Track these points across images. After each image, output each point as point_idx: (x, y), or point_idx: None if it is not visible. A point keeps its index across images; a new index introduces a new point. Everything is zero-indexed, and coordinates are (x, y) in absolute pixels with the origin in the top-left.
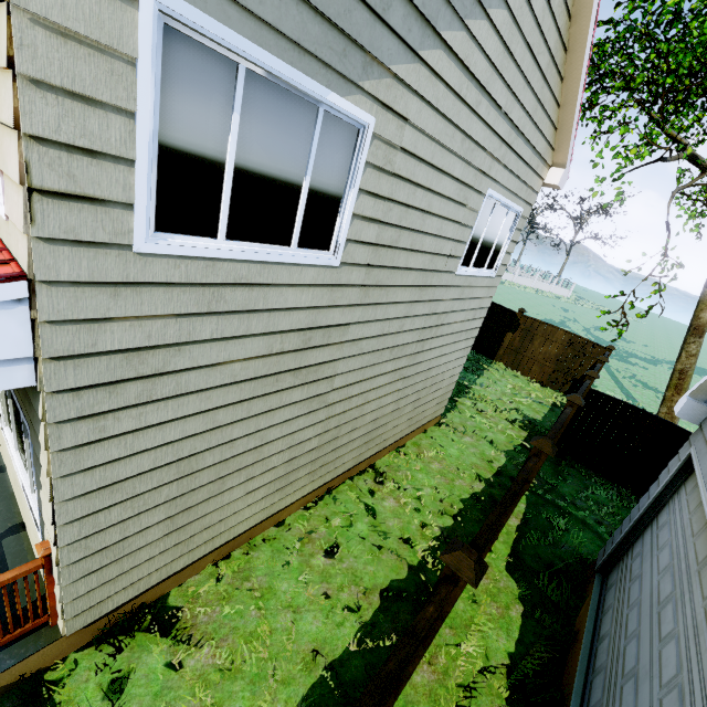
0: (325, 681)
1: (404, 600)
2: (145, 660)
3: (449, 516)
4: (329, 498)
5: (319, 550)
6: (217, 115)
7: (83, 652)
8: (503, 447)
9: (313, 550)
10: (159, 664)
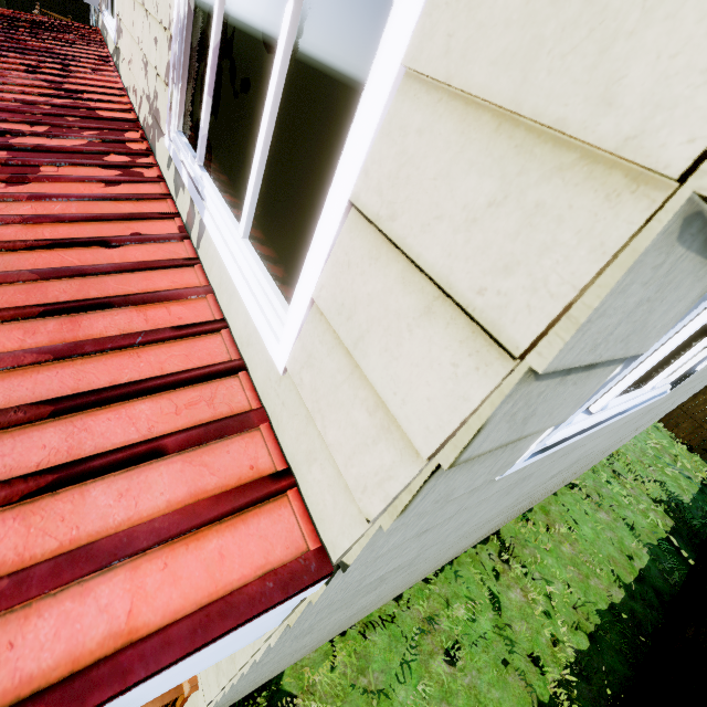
0: None
1: None
2: None
3: (583, 633)
4: (450, 571)
5: (439, 649)
6: None
7: None
8: (645, 538)
9: (432, 647)
10: None
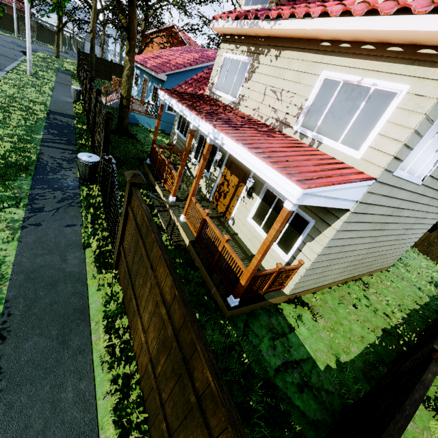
0: (369, 348)
1: (392, 336)
2: (304, 314)
3: (404, 313)
4: (346, 285)
5: (350, 304)
6: (432, 134)
7: (284, 303)
8: (426, 293)
9: (347, 303)
10: (309, 317)
